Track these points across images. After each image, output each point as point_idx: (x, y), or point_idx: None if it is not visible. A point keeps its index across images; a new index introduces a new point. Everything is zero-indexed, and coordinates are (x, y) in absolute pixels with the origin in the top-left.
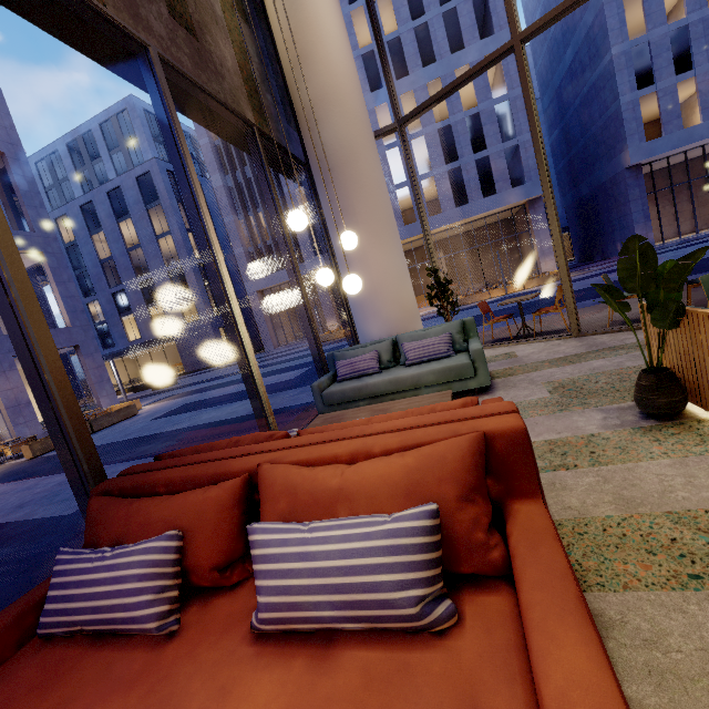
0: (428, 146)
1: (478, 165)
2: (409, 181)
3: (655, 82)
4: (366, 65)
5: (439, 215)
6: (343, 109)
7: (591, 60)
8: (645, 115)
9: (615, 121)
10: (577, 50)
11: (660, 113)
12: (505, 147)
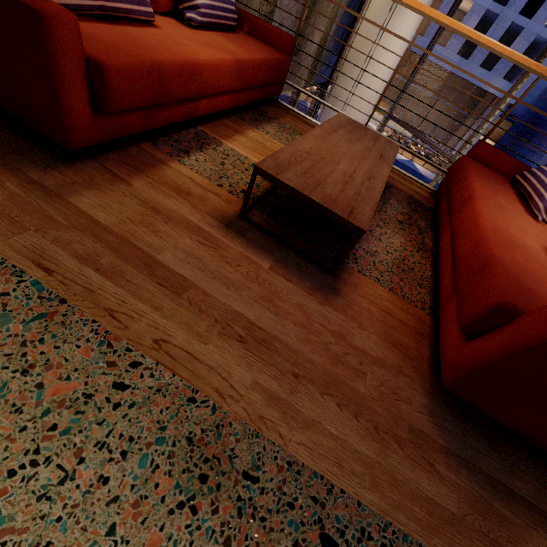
0: None
1: (512, 24)
2: None
3: None
4: None
5: (441, 48)
6: (354, 115)
7: None
8: None
9: None
10: None
11: None
12: (541, 34)
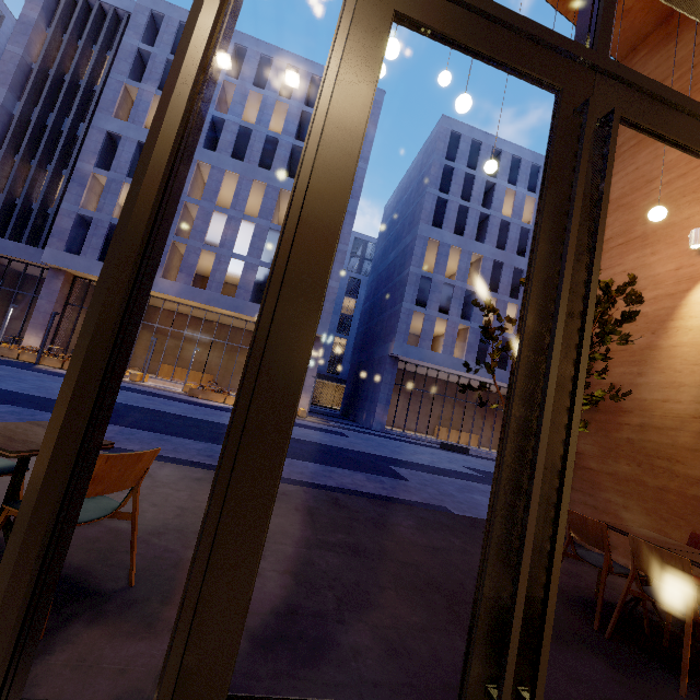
0: (254, 234)
1: None
2: (220, 249)
3: (426, 307)
4: (242, 137)
5: (230, 297)
6: None
7: (400, 267)
8: (418, 328)
9: (396, 316)
10: (397, 256)
11: (422, 330)
12: None
